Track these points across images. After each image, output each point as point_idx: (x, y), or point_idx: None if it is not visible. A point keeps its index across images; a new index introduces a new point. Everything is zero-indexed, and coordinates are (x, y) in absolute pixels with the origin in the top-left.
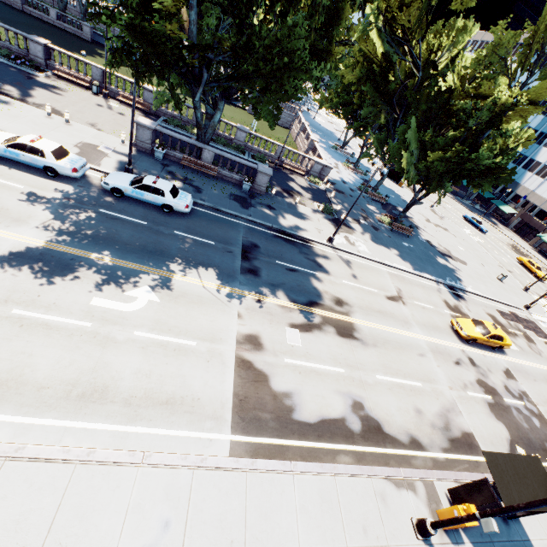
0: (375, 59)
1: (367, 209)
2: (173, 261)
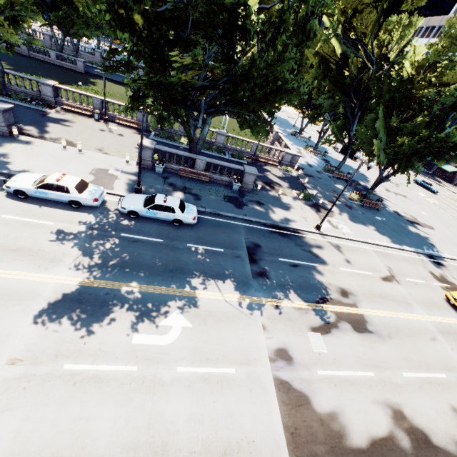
0: (331, 59)
1: (336, 189)
2: (193, 278)
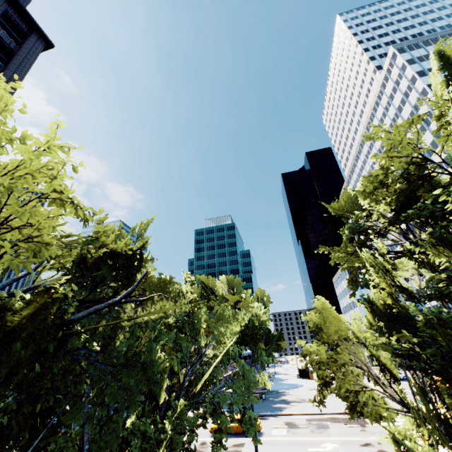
0: None
1: None
2: None
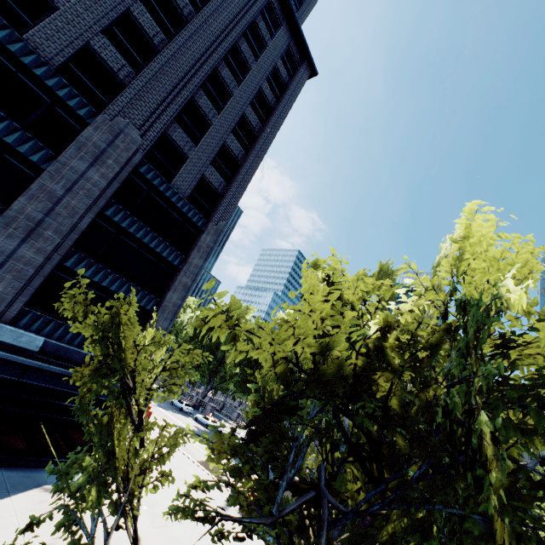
0: None
1: None
2: None
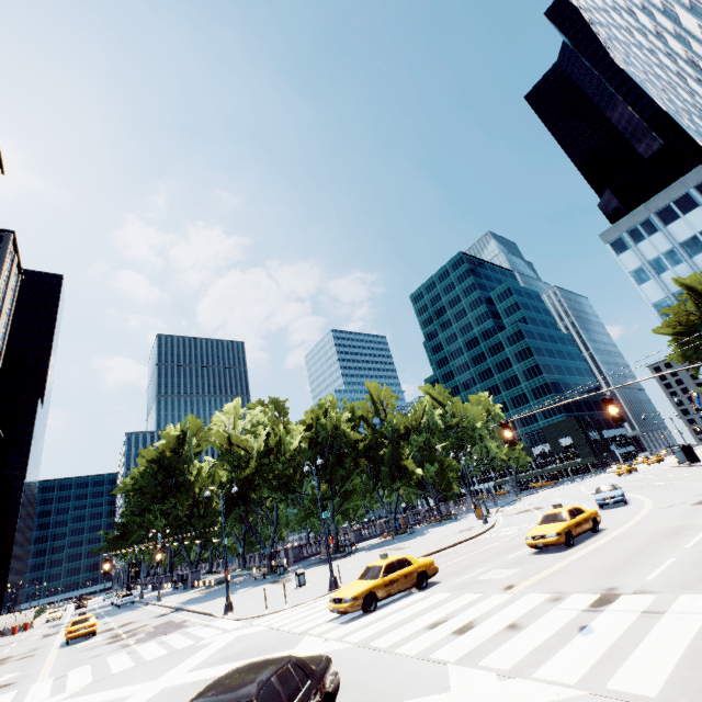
0: None
1: None
2: None
